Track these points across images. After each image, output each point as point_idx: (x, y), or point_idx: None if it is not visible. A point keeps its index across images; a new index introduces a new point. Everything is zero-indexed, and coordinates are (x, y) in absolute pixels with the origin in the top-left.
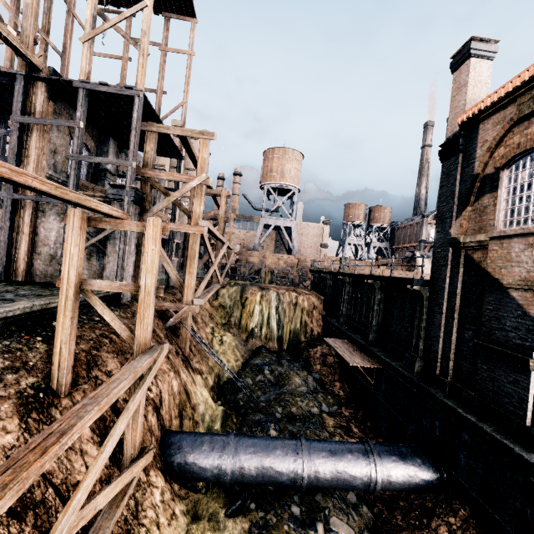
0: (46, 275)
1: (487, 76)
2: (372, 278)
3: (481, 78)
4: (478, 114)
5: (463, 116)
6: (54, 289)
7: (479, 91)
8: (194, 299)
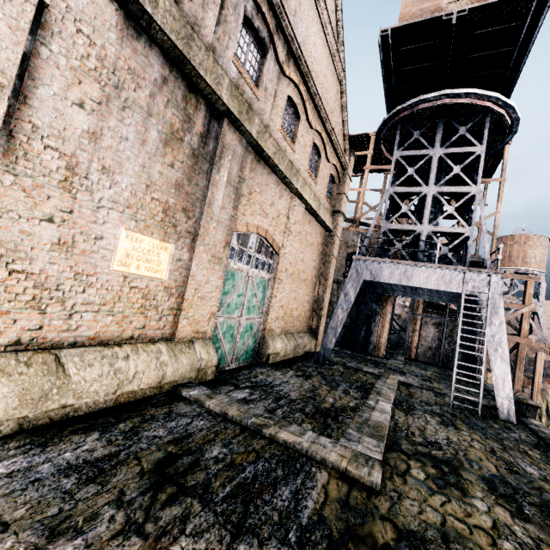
0: (425, 357)
1: None
2: None
3: None
4: None
5: None
6: (449, 370)
7: None
8: (525, 389)
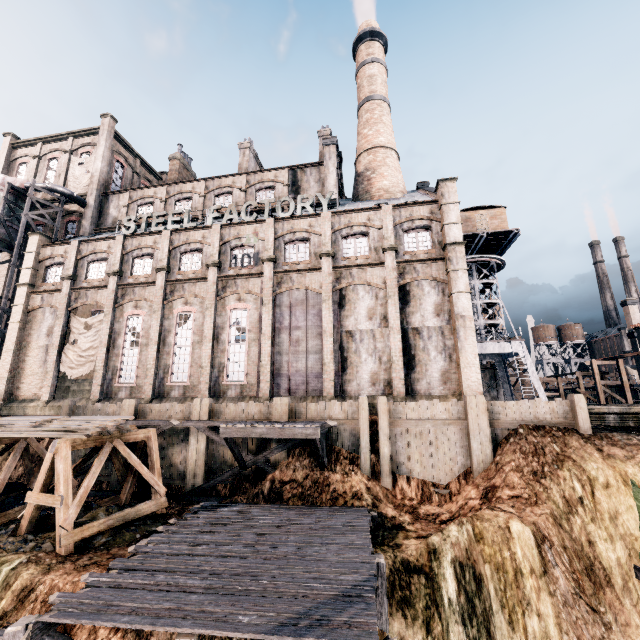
0: None
1: (637, 310)
2: (610, 387)
3: (634, 311)
4: (638, 327)
5: (632, 326)
6: None
7: (635, 316)
8: None
